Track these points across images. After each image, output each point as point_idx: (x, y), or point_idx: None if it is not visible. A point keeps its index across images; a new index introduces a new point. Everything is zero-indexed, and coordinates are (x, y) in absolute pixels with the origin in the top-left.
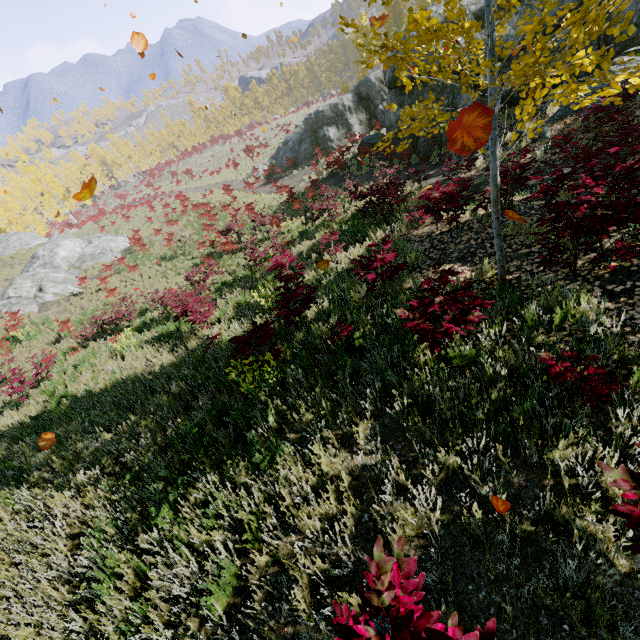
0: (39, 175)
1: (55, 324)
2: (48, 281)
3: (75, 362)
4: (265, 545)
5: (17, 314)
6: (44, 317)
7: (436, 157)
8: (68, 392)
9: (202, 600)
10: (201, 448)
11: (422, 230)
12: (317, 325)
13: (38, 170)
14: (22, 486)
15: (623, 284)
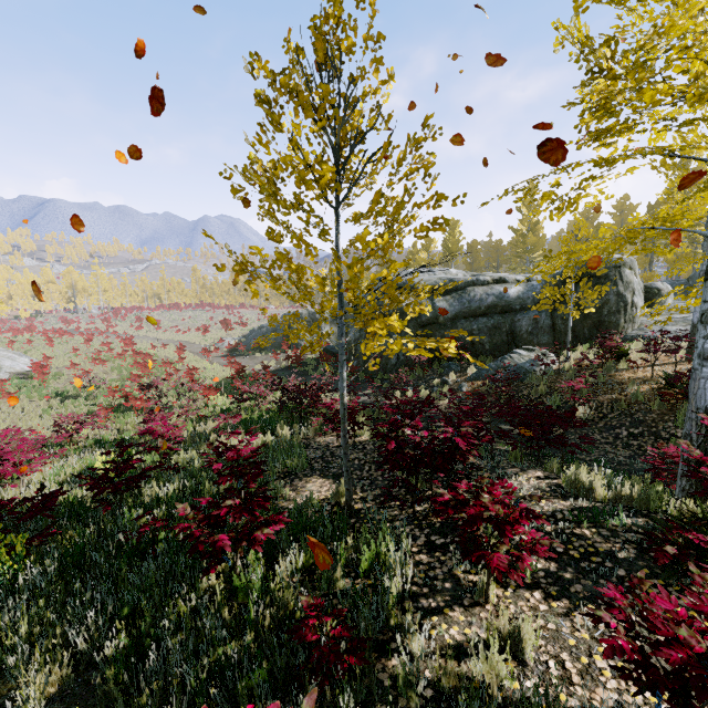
0: None
1: None
2: None
3: None
4: None
5: None
6: None
7: (379, 379)
8: None
9: None
10: None
11: (326, 438)
12: (136, 513)
13: None
14: None
15: (445, 537)
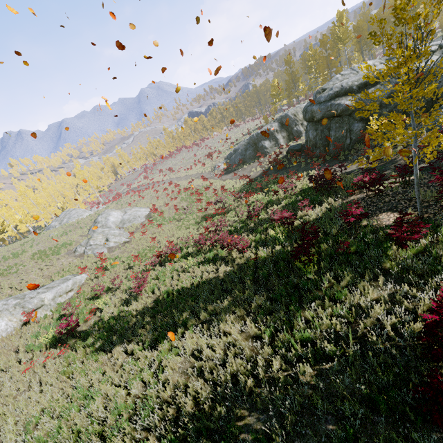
0: (85, 175)
1: (124, 258)
2: (111, 235)
3: (152, 277)
4: (362, 319)
5: (102, 253)
6: (115, 255)
7: (343, 156)
8: (169, 289)
9: (349, 334)
10: (294, 297)
11: (356, 196)
12: (322, 244)
13: (85, 173)
14: (184, 328)
15: None
